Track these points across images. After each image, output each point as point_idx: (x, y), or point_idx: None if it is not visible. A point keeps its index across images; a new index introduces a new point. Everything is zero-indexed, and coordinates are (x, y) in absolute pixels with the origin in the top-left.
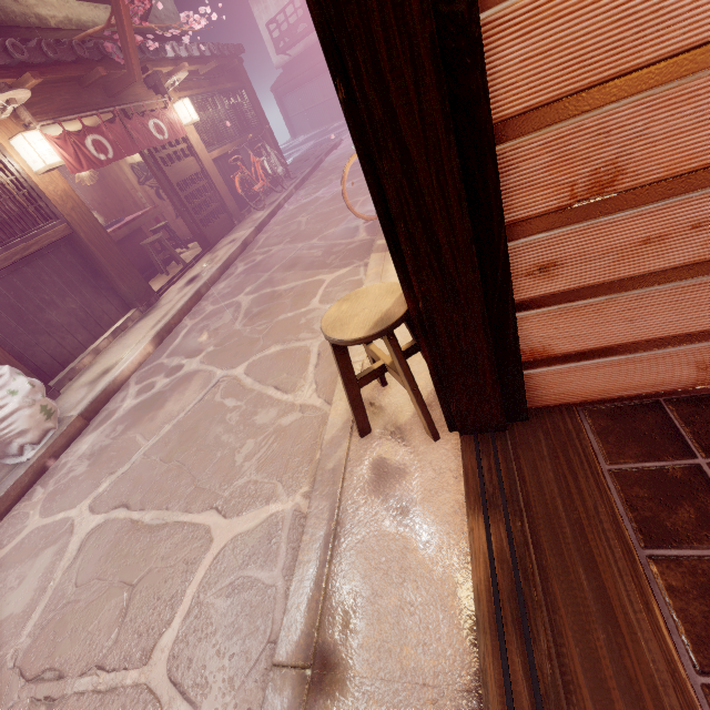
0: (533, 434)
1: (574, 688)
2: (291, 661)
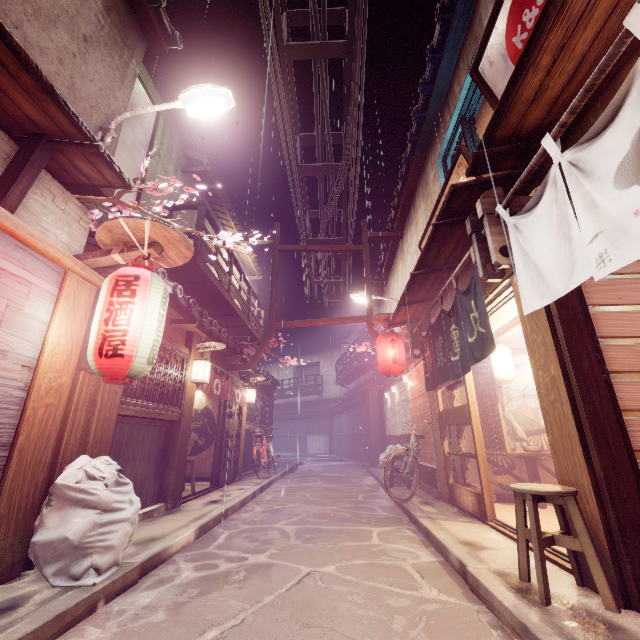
0: None
1: None
2: None
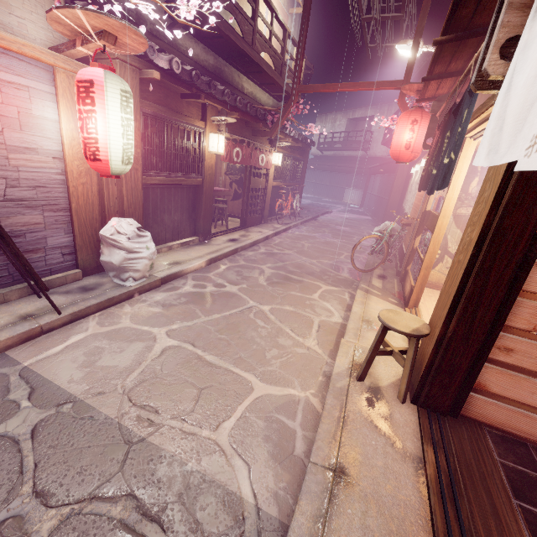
0: (459, 425)
1: (478, 535)
2: (322, 463)
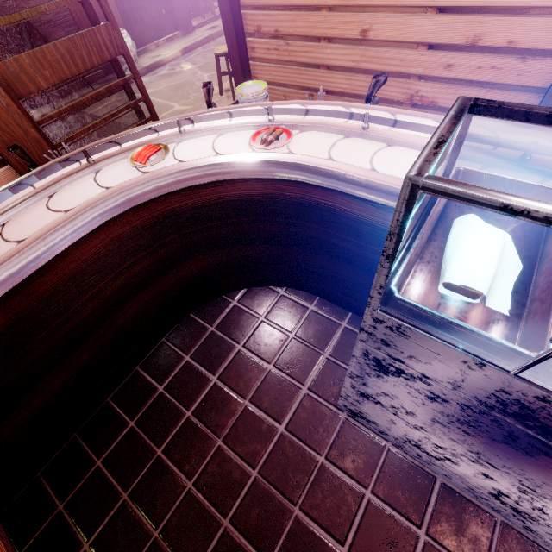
0: None
1: None
2: None
